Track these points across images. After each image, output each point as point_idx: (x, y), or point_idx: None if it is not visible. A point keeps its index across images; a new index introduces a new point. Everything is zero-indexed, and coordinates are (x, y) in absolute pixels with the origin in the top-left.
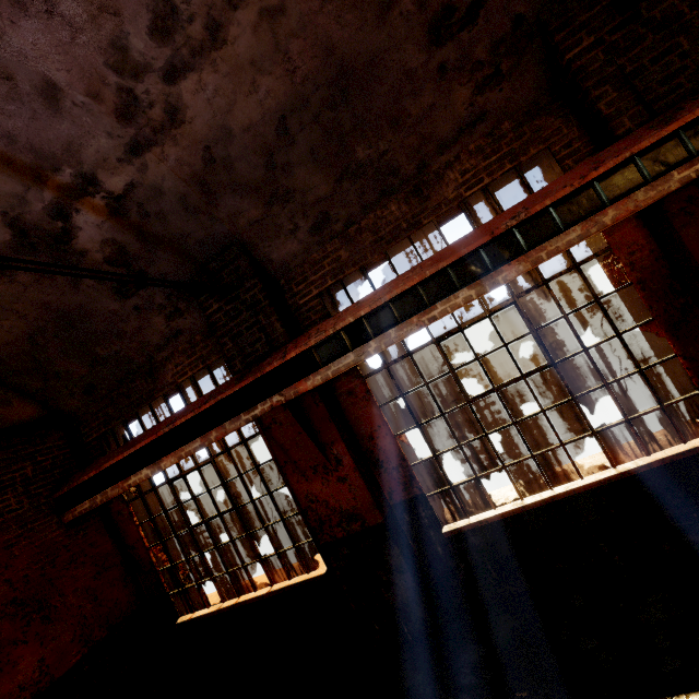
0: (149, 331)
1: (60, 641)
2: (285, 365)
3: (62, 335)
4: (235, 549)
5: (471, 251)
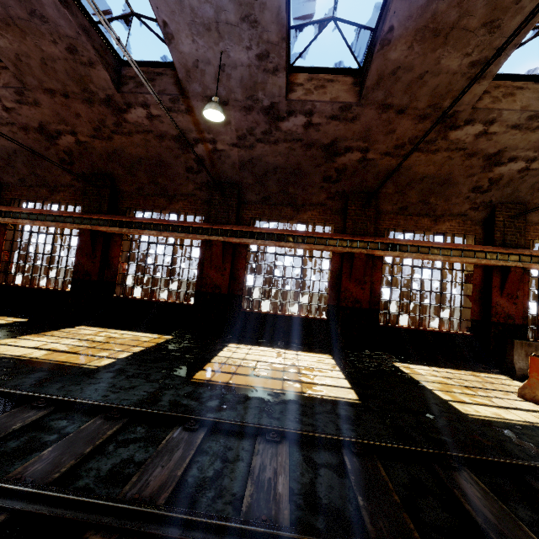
0: None
1: None
2: None
3: None
4: None
5: (36, 213)
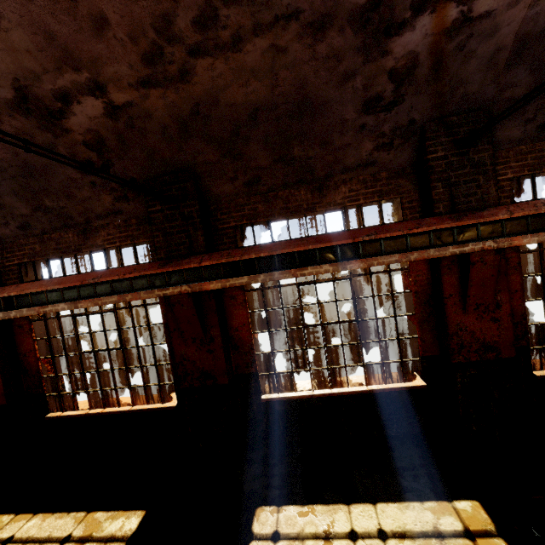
0: None
1: None
2: None
3: None
4: None
5: (73, 286)
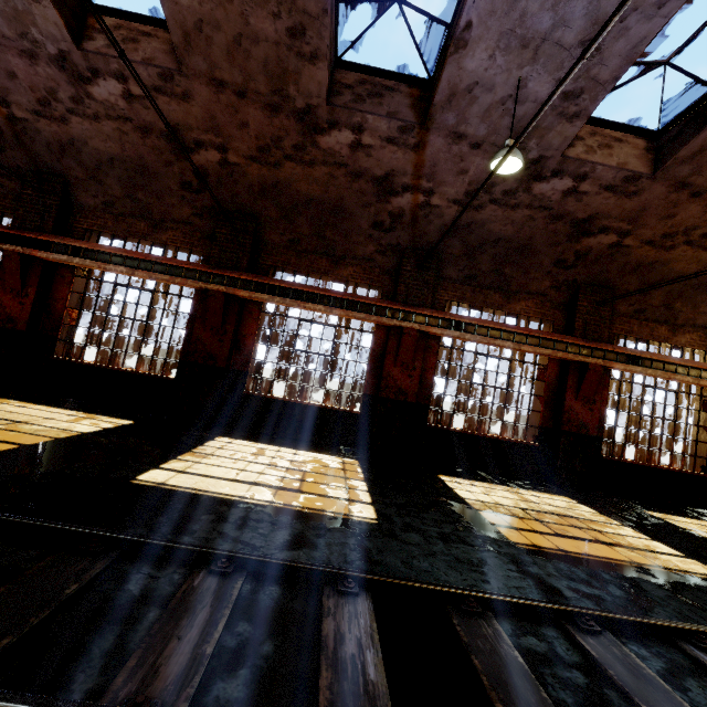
0: None
1: None
2: (36, 240)
3: None
4: None
5: (137, 258)
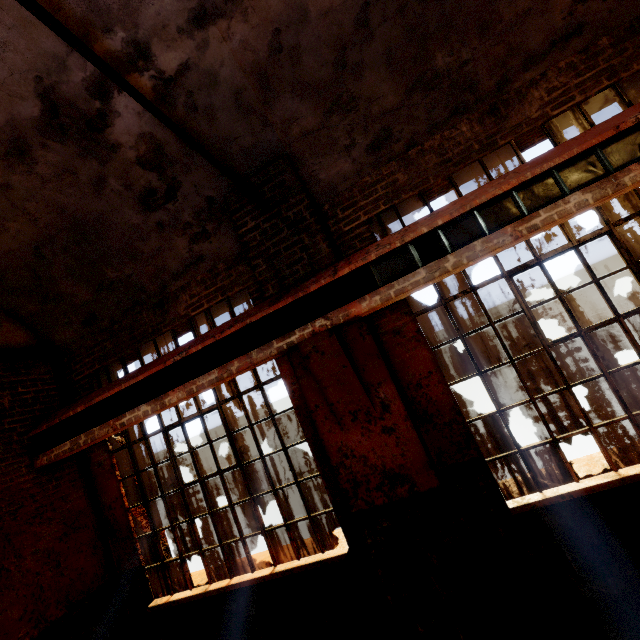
0: (168, 254)
1: (6, 617)
2: (334, 284)
3: (72, 249)
4: (233, 516)
5: (585, 150)
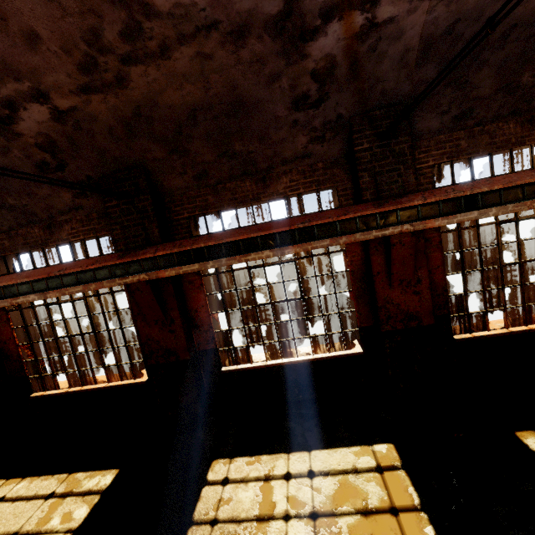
0: None
1: None
2: None
3: None
4: None
5: (41, 278)
